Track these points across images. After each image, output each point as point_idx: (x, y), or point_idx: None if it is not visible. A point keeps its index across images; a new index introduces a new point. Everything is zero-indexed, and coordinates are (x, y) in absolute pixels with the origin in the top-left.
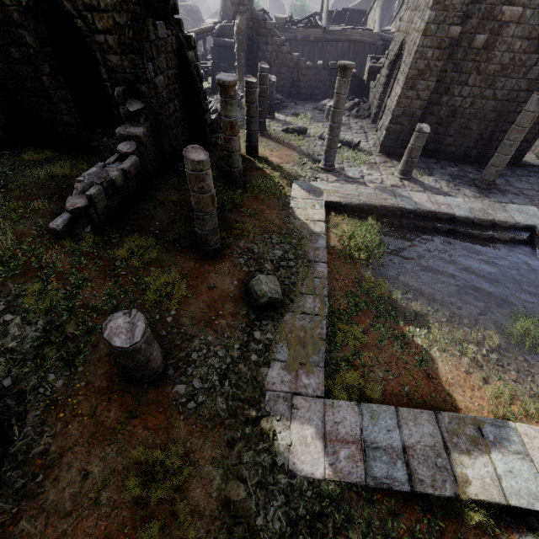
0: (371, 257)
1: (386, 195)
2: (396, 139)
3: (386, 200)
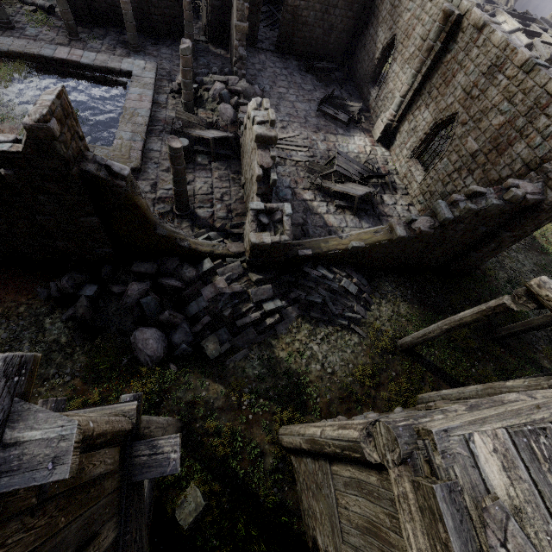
0: (5, 85)
1: (34, 47)
2: (76, 6)
3: (29, 49)
